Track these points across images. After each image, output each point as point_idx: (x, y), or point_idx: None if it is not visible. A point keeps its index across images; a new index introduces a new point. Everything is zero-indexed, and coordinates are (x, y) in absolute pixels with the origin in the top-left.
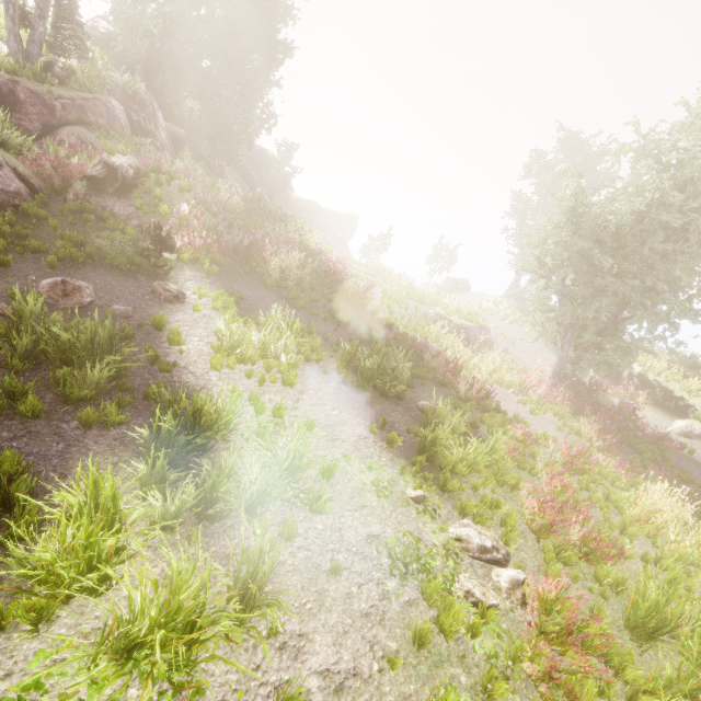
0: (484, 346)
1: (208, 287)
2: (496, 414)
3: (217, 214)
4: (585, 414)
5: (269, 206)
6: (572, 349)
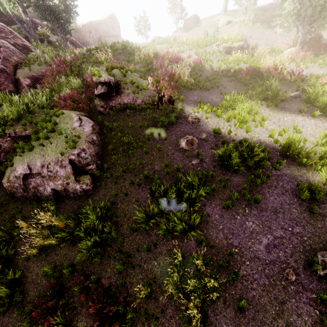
0: (256, 50)
1: (190, 106)
2: (311, 79)
3: (144, 71)
4: (319, 53)
5: (113, 45)
6: (308, 26)
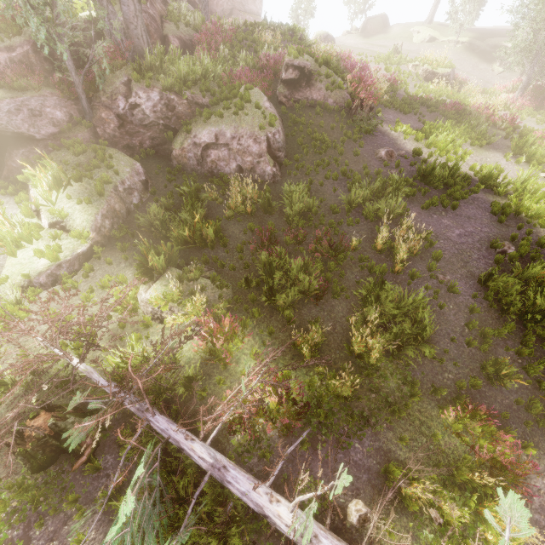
0: (465, 85)
1: (386, 123)
2: (524, 130)
3: (337, 68)
4: (540, 108)
5: (279, 26)
6: (537, 68)
